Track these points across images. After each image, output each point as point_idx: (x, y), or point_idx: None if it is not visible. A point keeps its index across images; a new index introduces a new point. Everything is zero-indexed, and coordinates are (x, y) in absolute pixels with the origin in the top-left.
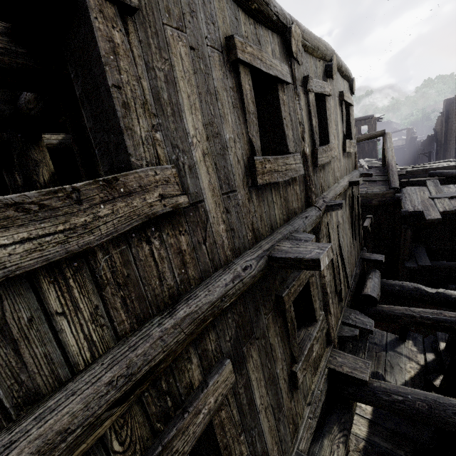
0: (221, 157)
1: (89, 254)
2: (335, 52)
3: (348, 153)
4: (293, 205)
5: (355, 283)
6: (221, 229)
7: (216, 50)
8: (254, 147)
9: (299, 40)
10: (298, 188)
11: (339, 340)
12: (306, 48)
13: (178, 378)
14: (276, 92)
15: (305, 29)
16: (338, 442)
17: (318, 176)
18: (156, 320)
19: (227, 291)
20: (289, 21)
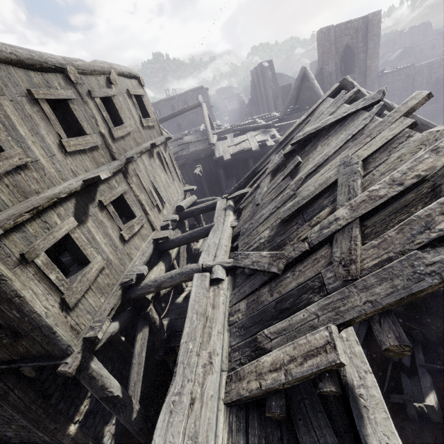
0: (42, 142)
1: (0, 177)
2: (114, 66)
3: (149, 126)
4: (100, 160)
5: (176, 203)
6: (52, 171)
7: (23, 97)
8: (60, 135)
9: (76, 73)
10: (103, 151)
11: (161, 229)
12: (85, 73)
13: (49, 219)
14: (68, 105)
15: (79, 64)
16: (161, 265)
17: (119, 144)
18: (32, 197)
19: (61, 191)
20: (65, 64)
